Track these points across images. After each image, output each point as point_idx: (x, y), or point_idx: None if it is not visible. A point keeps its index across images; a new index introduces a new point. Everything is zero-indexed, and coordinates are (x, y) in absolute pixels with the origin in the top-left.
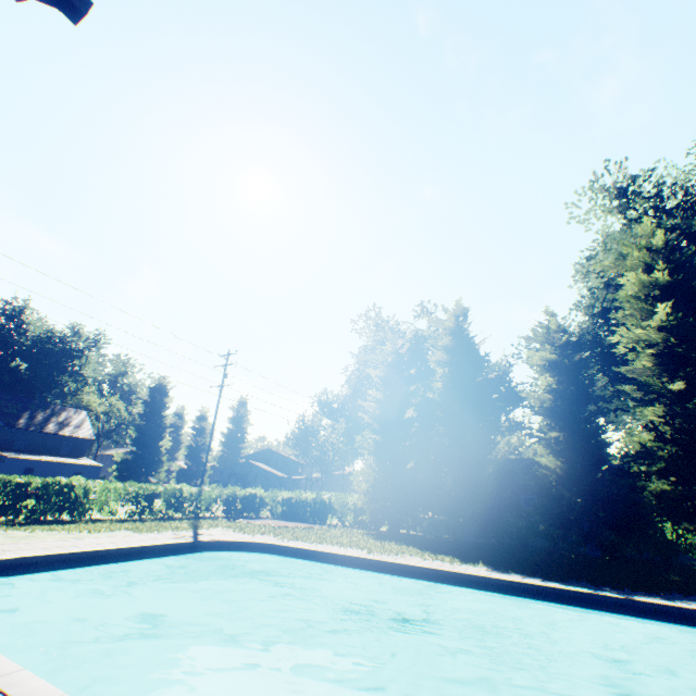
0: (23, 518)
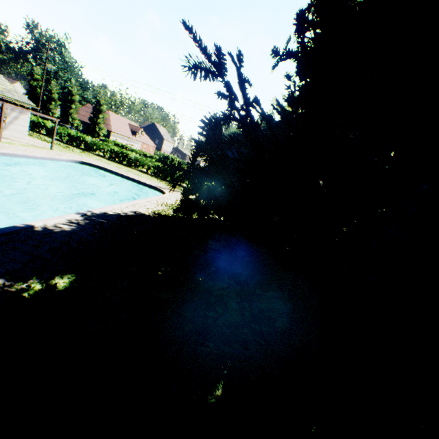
0: (162, 177)
